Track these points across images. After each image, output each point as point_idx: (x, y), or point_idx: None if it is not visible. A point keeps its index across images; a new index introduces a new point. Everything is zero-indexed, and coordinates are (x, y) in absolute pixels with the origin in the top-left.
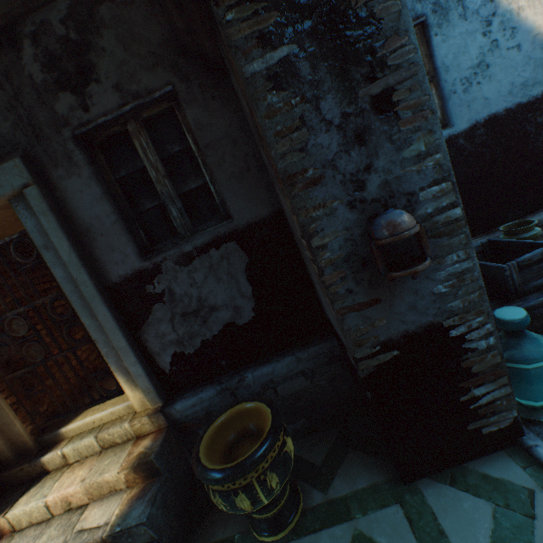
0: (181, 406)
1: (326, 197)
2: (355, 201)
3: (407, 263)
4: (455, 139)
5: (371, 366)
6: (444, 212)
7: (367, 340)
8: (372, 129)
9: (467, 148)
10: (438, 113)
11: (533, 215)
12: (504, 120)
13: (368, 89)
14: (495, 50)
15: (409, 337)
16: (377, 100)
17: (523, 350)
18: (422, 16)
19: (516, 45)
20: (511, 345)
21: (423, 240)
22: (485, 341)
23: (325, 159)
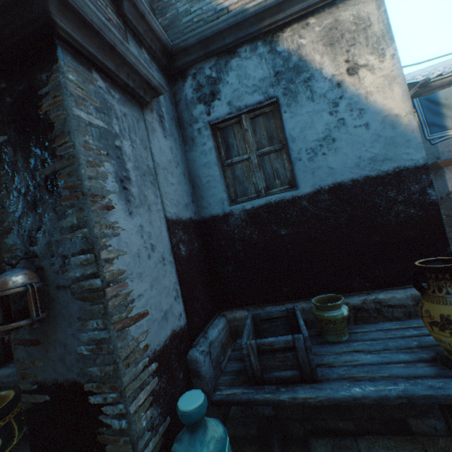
0: (2, 373)
1: (14, 244)
2: (31, 252)
3: (16, 319)
4: (298, 200)
5: (30, 402)
6: (89, 279)
7: (30, 375)
8: (45, 199)
9: (311, 209)
10: (288, 175)
11: (381, 290)
12: (350, 190)
13: (44, 170)
14: (342, 127)
15: (59, 386)
16: (49, 179)
17: (181, 450)
18: (276, 97)
19: (364, 123)
20: (181, 437)
21: (30, 302)
22: (119, 421)
23: (16, 215)
